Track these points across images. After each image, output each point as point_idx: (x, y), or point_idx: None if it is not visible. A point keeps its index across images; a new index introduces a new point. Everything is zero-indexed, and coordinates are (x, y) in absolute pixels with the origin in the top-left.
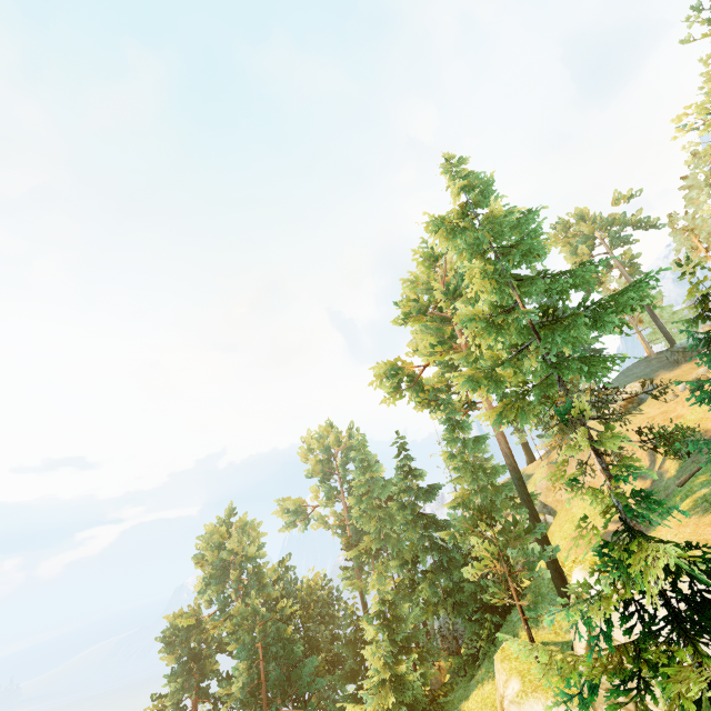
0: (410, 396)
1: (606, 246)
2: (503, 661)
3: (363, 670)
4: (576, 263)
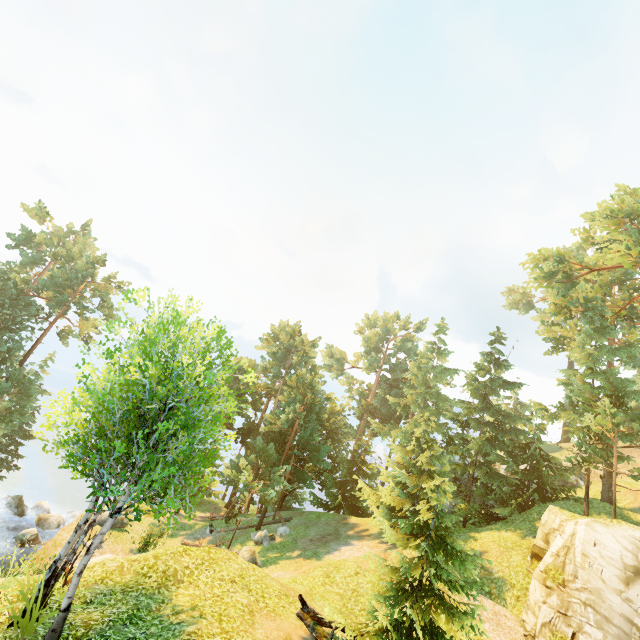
0: (556, 290)
1: None
2: (563, 510)
3: (353, 485)
4: None
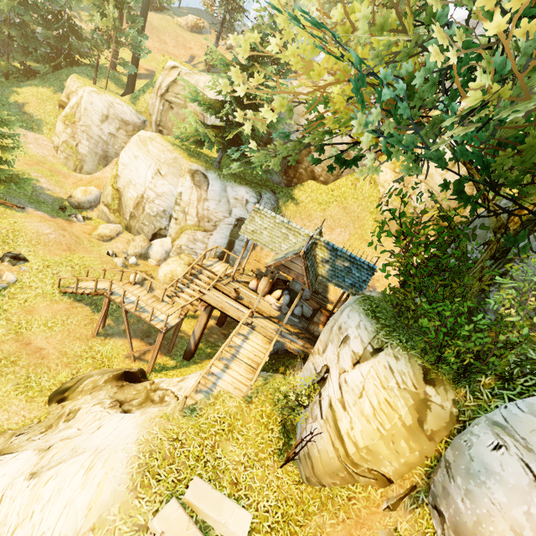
0: None
1: None
2: (80, 79)
3: None
4: None
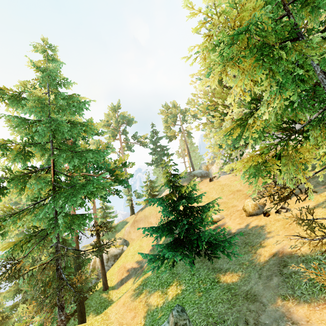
0: None
1: (181, 121)
2: None
3: None
4: (166, 126)
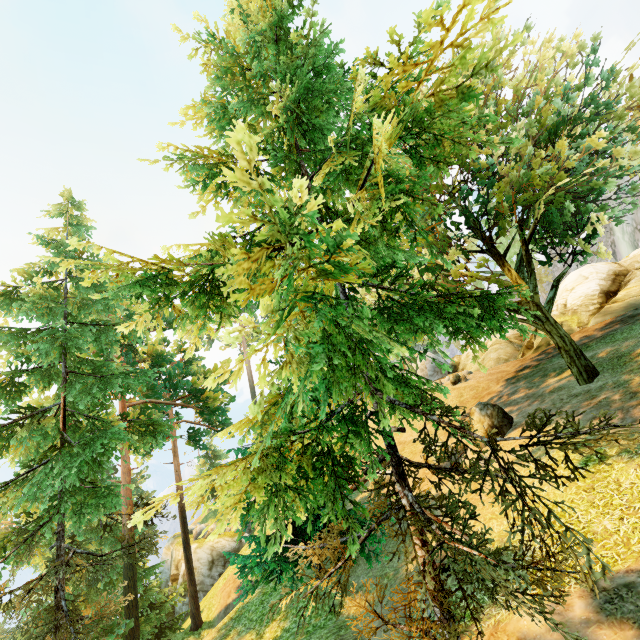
0: None
1: None
2: None
3: None
4: None
